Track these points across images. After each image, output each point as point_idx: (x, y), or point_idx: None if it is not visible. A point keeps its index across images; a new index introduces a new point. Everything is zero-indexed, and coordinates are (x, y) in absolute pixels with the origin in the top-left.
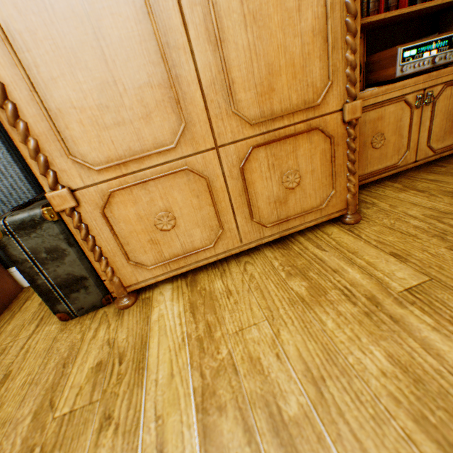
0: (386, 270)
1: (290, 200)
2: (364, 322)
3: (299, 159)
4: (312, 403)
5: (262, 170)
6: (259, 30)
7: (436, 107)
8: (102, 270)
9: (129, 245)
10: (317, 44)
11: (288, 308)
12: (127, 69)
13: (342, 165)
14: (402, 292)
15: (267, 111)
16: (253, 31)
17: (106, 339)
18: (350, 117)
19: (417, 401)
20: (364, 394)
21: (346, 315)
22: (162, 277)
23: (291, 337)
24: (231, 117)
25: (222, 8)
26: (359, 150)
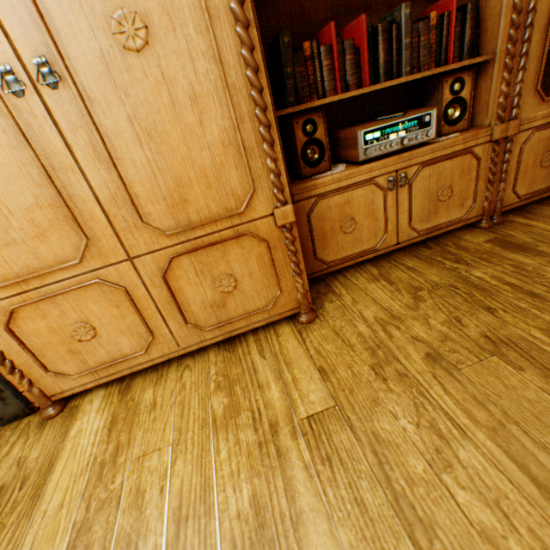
0: (304, 389)
1: (230, 303)
2: (253, 454)
3: (232, 264)
4: (166, 545)
5: (189, 276)
6: (158, 146)
7: (414, 188)
8: (17, 382)
9: (46, 356)
10: (230, 155)
11: (197, 431)
12: (9, 192)
13: (286, 266)
14: (303, 420)
15: (184, 221)
16: (151, 147)
17: (18, 457)
18: (282, 222)
19: (249, 547)
20: (212, 537)
21: (242, 444)
22: (91, 385)
23: (184, 468)
24: (142, 229)
25: (110, 129)
26: (327, 235)
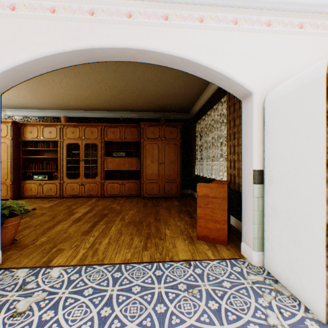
0: None
1: None
2: None
3: (2, 187)
4: None
5: None
6: None
7: (44, 186)
8: None
9: None
10: (7, 174)
11: None
12: None
13: (10, 190)
14: None
15: None
16: None
17: None
18: (10, 183)
19: None
20: None
21: None
22: None
23: None
24: None
25: None
26: (27, 190)
